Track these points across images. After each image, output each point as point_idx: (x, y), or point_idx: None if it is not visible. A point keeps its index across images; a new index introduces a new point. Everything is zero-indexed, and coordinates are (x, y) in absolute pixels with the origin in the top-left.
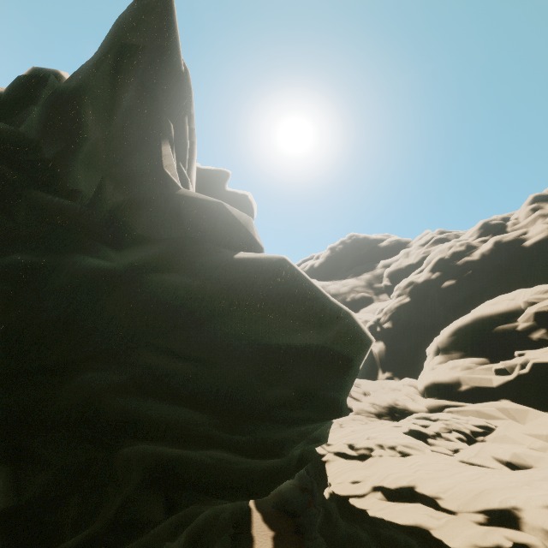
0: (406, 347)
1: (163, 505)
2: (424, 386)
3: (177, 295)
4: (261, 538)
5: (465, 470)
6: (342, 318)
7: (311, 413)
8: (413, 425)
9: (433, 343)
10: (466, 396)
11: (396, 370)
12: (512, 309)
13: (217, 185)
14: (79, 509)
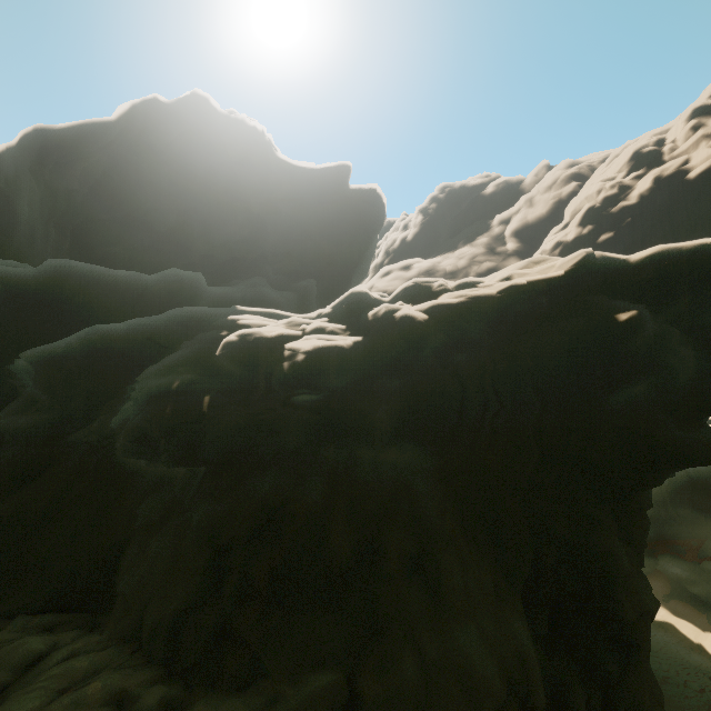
0: None
1: None
2: None
3: None
4: None
5: None
6: None
7: None
8: None
9: None
10: None
11: None
12: None
13: (341, 186)
14: None
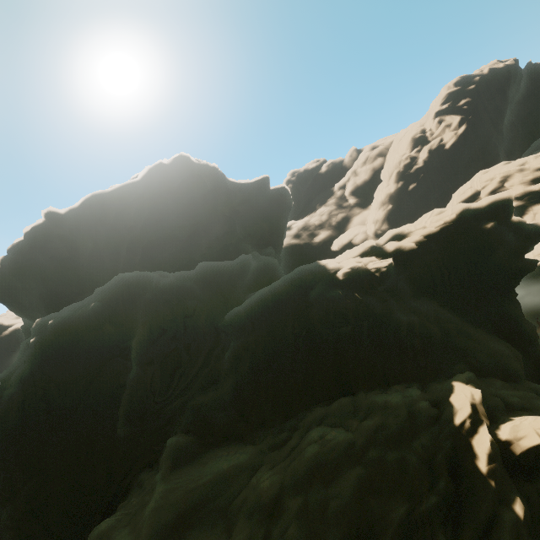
0: None
1: None
2: None
3: None
4: None
5: None
6: None
7: None
8: None
9: None
10: None
11: None
12: (474, 193)
13: (267, 189)
14: None
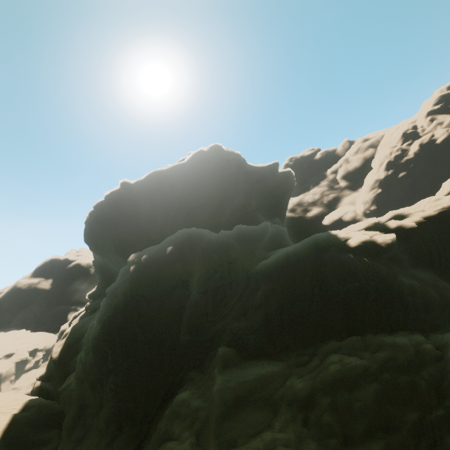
0: None
1: None
2: None
3: None
4: None
5: None
6: None
7: None
8: None
9: None
10: None
11: None
12: None
13: (276, 172)
14: None
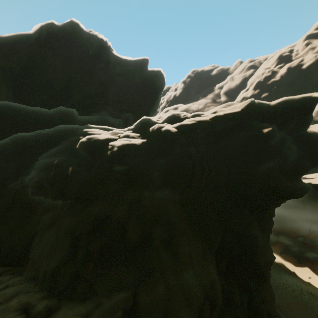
0: None
1: None
2: None
3: None
4: None
5: None
6: None
7: None
8: None
9: None
10: None
11: None
12: None
13: (144, 68)
14: None
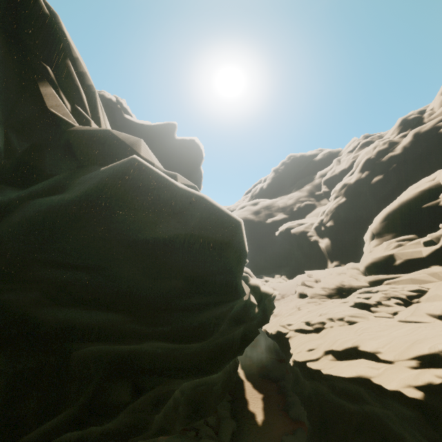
0: (348, 238)
1: (130, 390)
2: (364, 267)
3: (40, 211)
4: (253, 400)
5: (402, 327)
6: (197, 202)
7: (208, 298)
8: (357, 299)
9: (368, 231)
10: (400, 269)
11: (341, 258)
12: (433, 188)
13: (168, 136)
14: (39, 403)
